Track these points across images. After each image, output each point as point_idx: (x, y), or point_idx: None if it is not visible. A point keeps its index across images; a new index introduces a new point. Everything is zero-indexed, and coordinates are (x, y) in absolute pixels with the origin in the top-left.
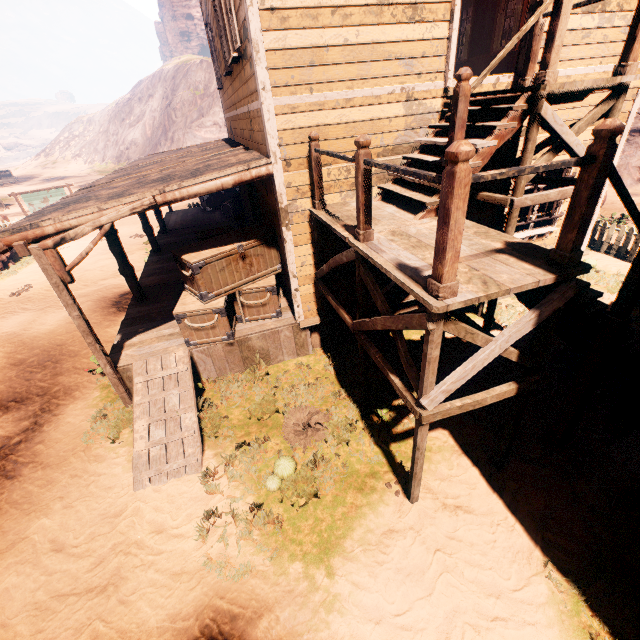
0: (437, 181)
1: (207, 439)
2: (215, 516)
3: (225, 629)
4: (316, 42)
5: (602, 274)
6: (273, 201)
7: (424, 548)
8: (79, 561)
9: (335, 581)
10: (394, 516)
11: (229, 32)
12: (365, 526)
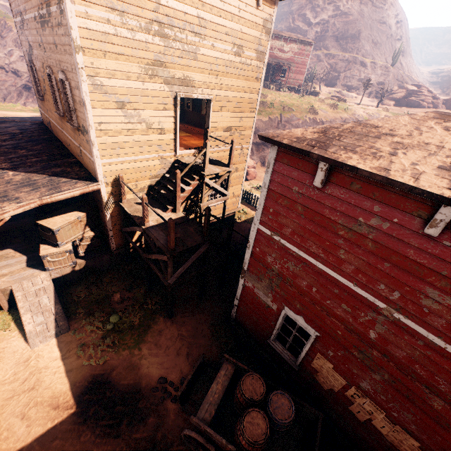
0: (167, 223)
1: (69, 316)
2: (84, 346)
3: (100, 379)
4: (121, 140)
5: (248, 215)
6: (98, 195)
7: (174, 332)
8: (11, 384)
9: (142, 351)
10: (163, 325)
11: (67, 109)
12: (152, 331)
